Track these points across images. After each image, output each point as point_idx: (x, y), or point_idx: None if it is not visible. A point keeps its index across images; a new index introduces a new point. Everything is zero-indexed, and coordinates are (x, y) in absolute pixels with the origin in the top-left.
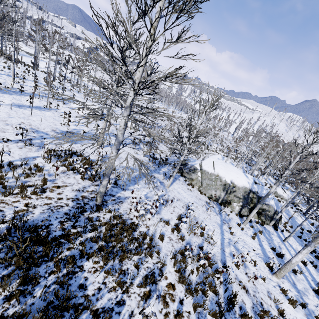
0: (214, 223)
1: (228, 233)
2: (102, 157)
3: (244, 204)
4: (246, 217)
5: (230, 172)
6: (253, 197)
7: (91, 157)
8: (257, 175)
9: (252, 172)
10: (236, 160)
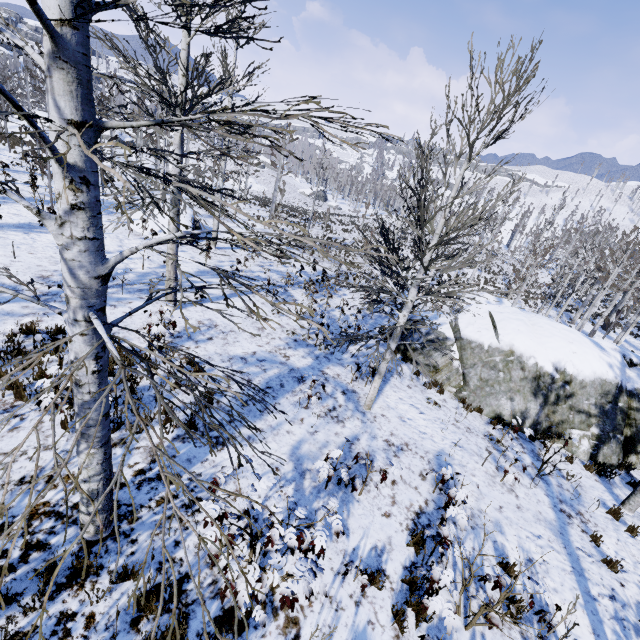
0: (537, 523)
1: (597, 564)
2: (172, 337)
3: (607, 430)
4: (616, 469)
5: (548, 340)
6: (632, 406)
7: (136, 340)
8: (592, 332)
9: (580, 326)
10: (530, 302)
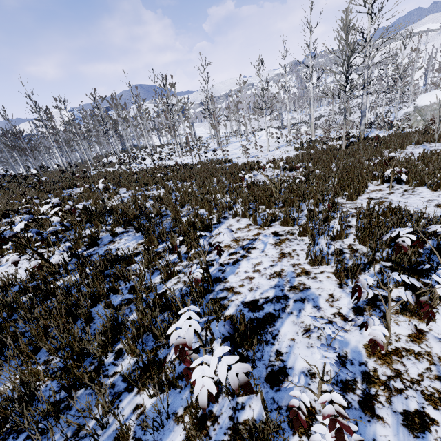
0: None
1: None
2: None
3: None
4: None
5: None
6: None
7: None
8: None
9: None
10: None
